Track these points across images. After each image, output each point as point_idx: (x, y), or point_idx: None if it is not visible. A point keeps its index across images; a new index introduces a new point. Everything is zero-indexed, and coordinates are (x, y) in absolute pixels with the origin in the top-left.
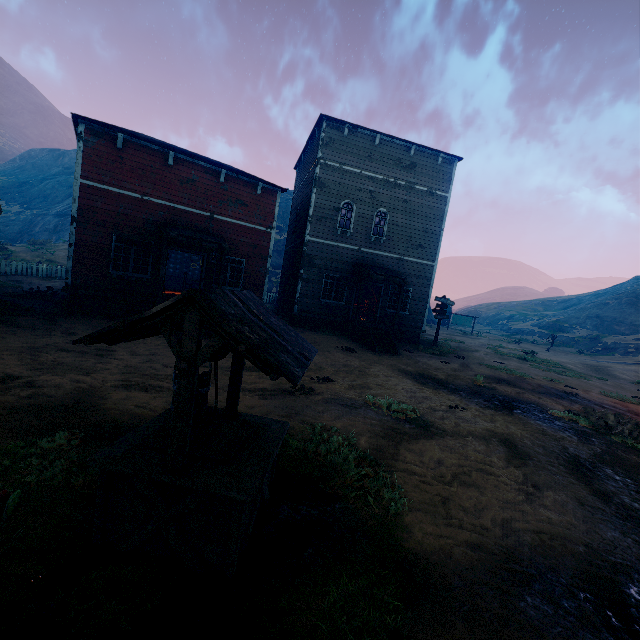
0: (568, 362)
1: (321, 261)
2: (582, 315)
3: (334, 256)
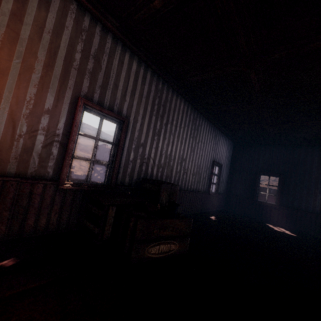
0: None
1: None
2: None
3: None
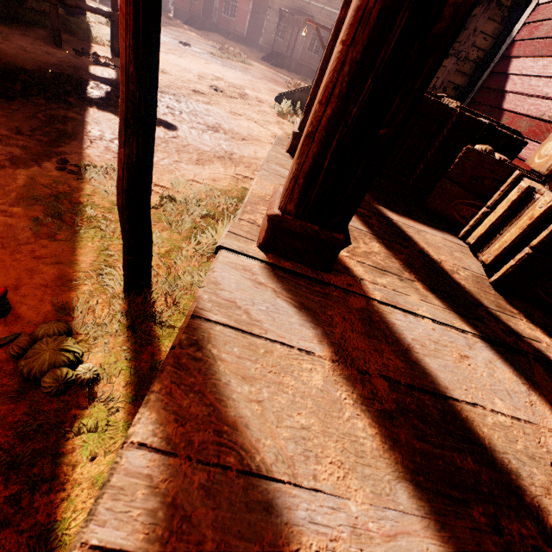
0: None
1: (278, 7)
2: None
3: (285, 3)
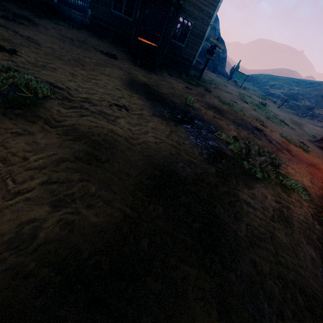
0: (283, 116)
1: None
2: (314, 93)
3: None
